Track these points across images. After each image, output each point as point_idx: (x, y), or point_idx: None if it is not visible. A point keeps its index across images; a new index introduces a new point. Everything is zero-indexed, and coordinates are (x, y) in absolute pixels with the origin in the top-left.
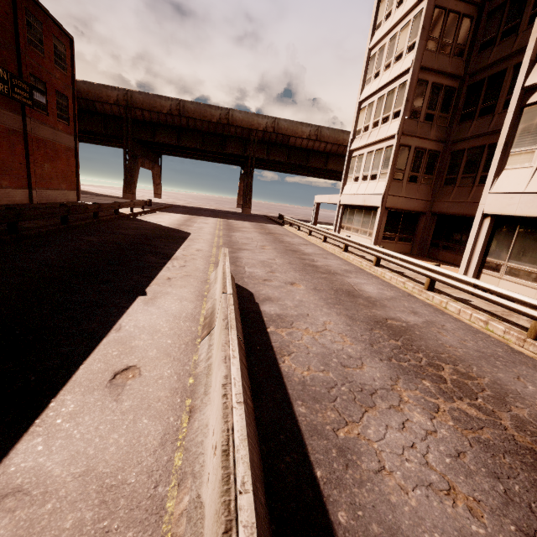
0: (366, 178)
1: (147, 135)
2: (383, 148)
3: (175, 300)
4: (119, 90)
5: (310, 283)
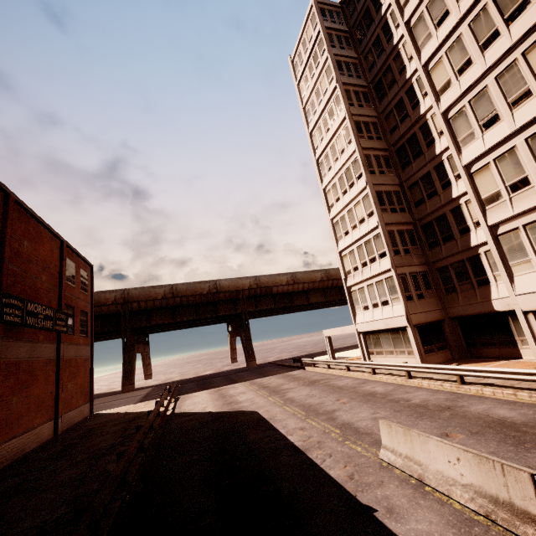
0: (376, 305)
1: (143, 321)
2: (382, 279)
3: (410, 504)
4: (117, 291)
5: (455, 427)
